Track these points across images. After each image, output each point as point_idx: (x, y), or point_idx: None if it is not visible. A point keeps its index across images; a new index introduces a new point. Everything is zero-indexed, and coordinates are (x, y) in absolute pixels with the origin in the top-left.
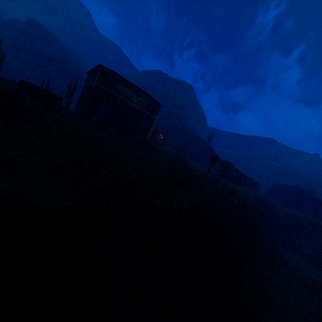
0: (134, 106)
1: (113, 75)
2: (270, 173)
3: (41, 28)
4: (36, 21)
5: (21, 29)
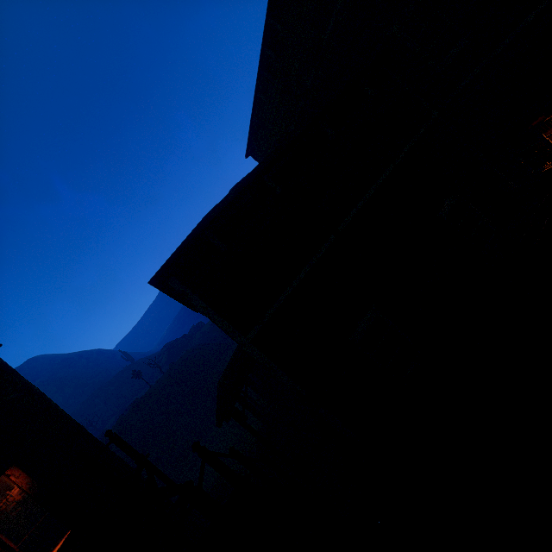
0: None
1: None
2: None
3: None
4: None
5: None
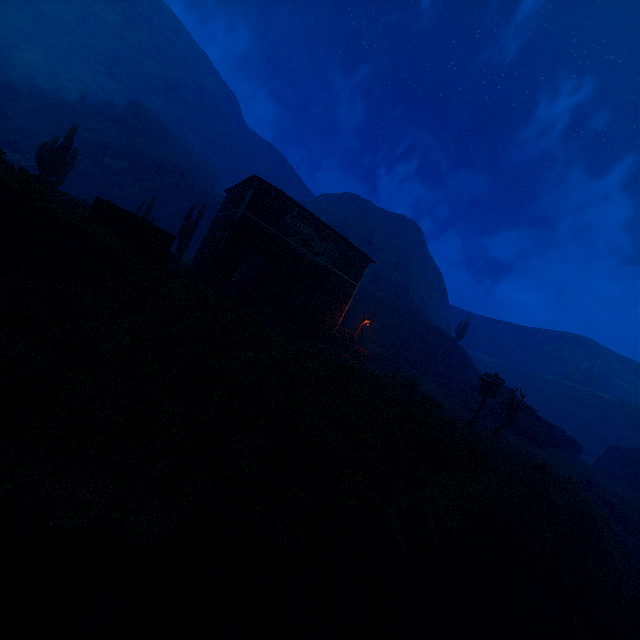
0: (315, 259)
1: (279, 197)
2: (594, 416)
3: (150, 117)
4: (144, 105)
5: (116, 118)
